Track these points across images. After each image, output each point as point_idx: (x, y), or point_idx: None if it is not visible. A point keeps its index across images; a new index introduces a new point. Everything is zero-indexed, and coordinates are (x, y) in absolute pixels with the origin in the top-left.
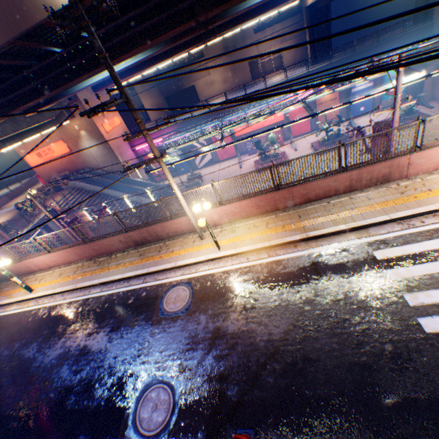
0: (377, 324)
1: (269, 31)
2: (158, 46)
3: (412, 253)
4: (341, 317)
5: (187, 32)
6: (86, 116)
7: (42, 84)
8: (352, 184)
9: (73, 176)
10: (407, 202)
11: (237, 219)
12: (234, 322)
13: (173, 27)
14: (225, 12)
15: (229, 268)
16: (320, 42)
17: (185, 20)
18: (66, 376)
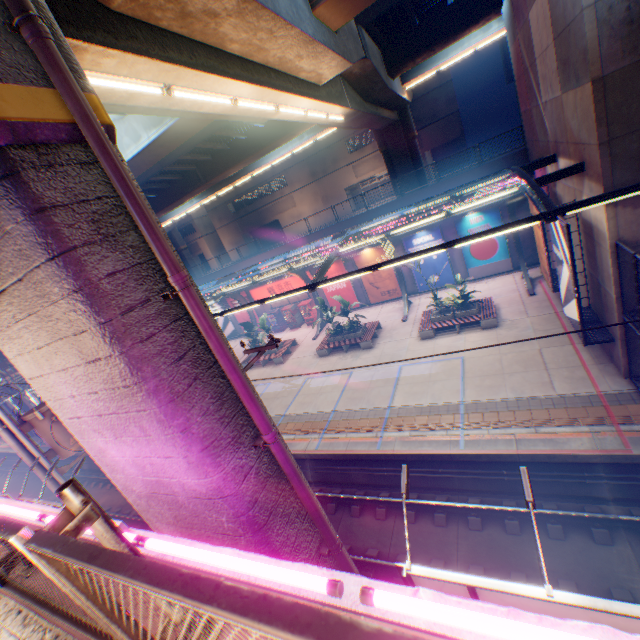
0: None
1: (368, 148)
2: None
3: None
4: None
5: None
6: None
7: None
8: None
9: None
10: None
11: None
12: None
13: None
14: None
15: None
16: (402, 170)
17: None
18: None
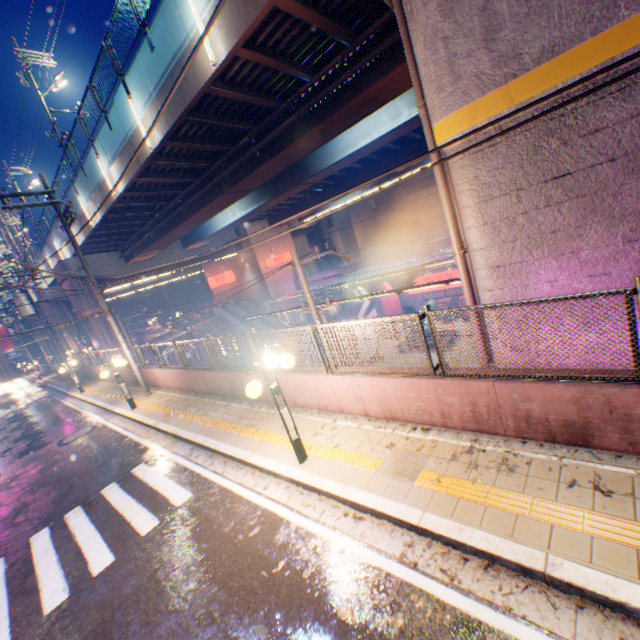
0: (43, 514)
1: None
2: (261, 200)
3: (142, 479)
4: (52, 497)
5: (282, 189)
6: (251, 250)
7: (155, 235)
8: (234, 389)
9: (228, 305)
10: (223, 429)
11: (176, 387)
12: (50, 466)
13: (212, 200)
14: (311, 170)
15: (116, 427)
16: None
17: (218, 194)
18: (5, 452)
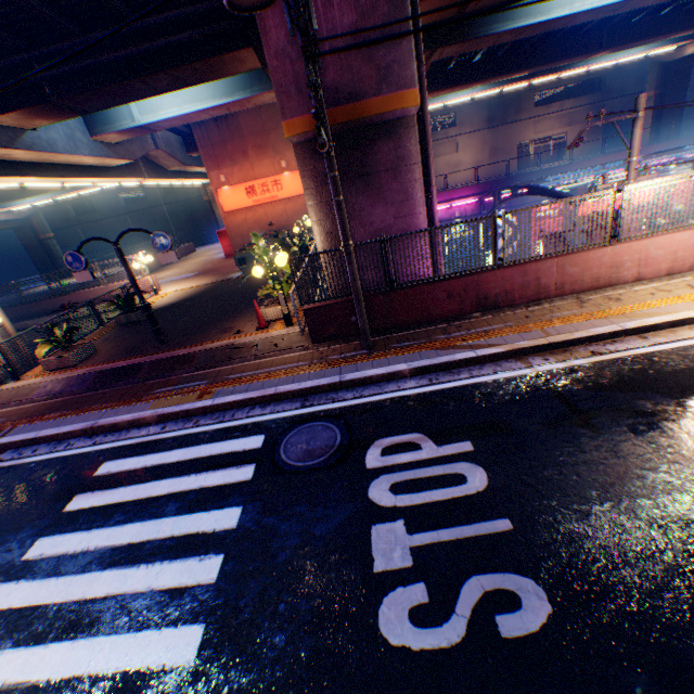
0: None
1: (555, 106)
2: None
3: None
4: None
5: None
6: None
7: None
8: None
9: None
10: None
11: None
12: None
13: None
14: None
15: None
16: (669, 116)
17: None
18: None
